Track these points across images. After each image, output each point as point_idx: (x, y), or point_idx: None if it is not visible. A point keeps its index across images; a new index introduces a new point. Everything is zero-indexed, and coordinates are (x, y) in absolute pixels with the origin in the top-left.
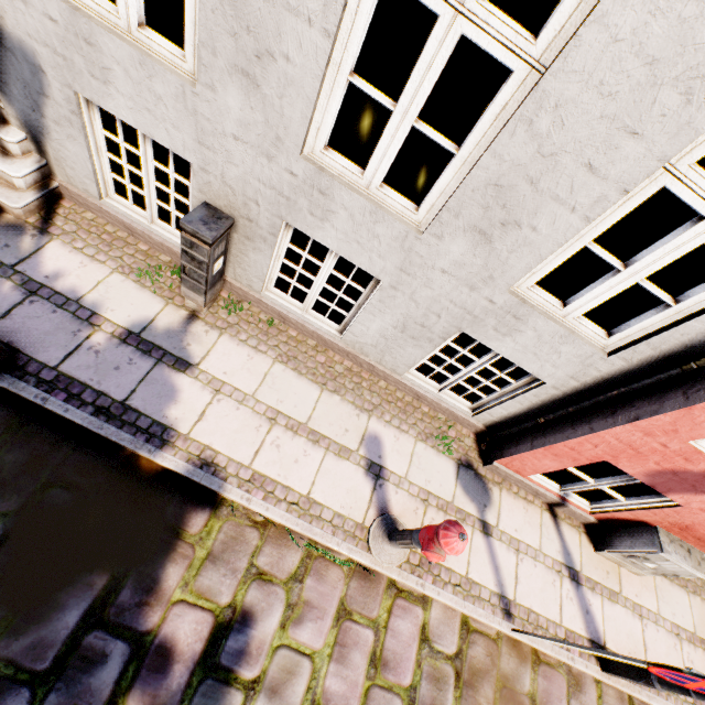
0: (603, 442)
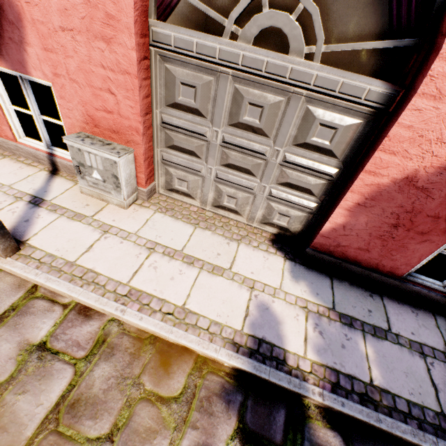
0: None
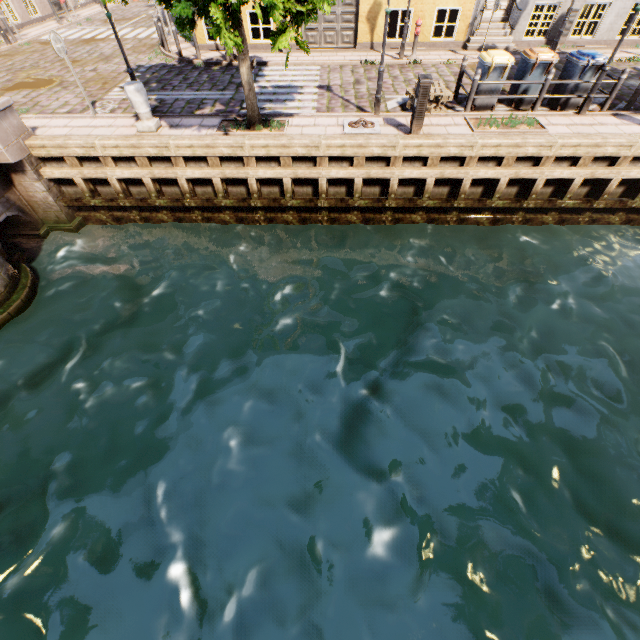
0: None
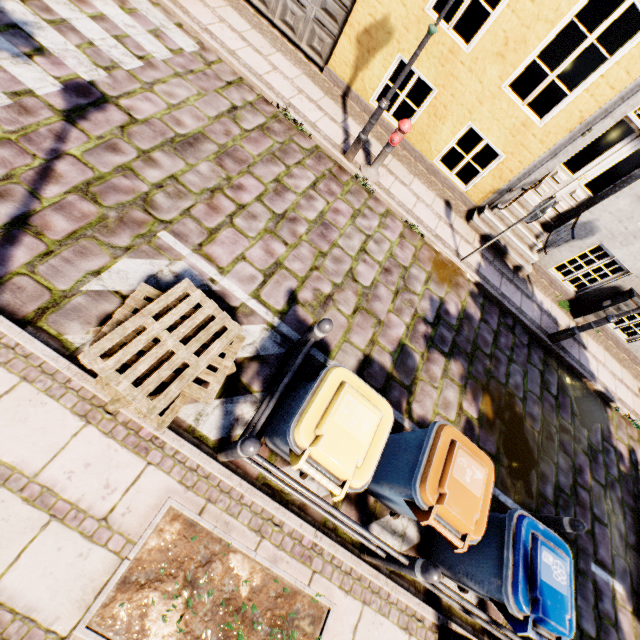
0: None
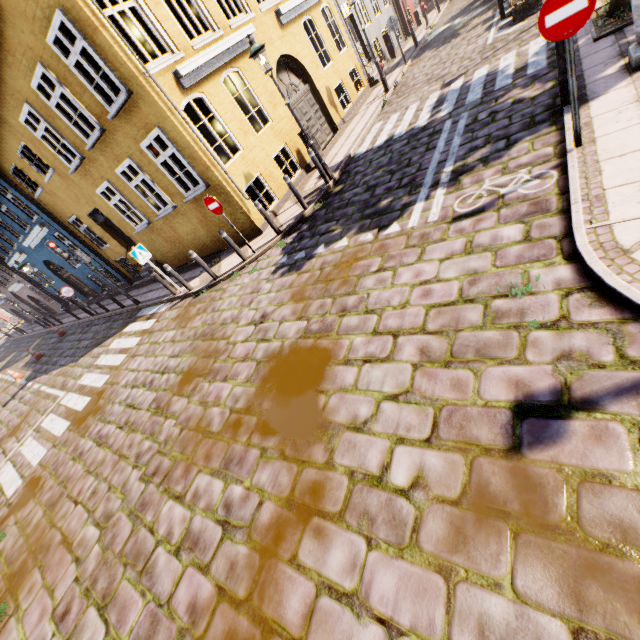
0: (402, 9)
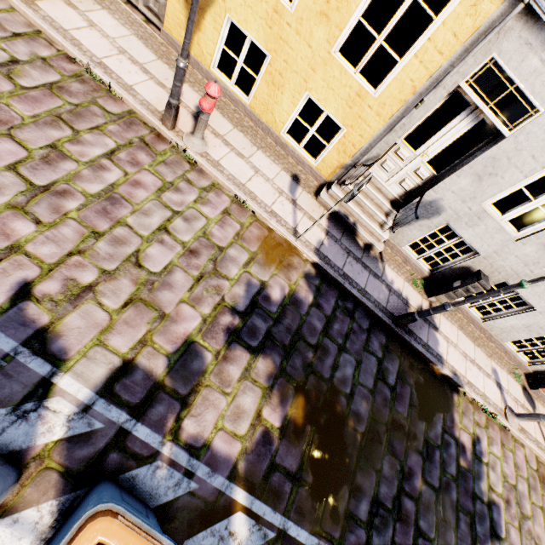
0: None
